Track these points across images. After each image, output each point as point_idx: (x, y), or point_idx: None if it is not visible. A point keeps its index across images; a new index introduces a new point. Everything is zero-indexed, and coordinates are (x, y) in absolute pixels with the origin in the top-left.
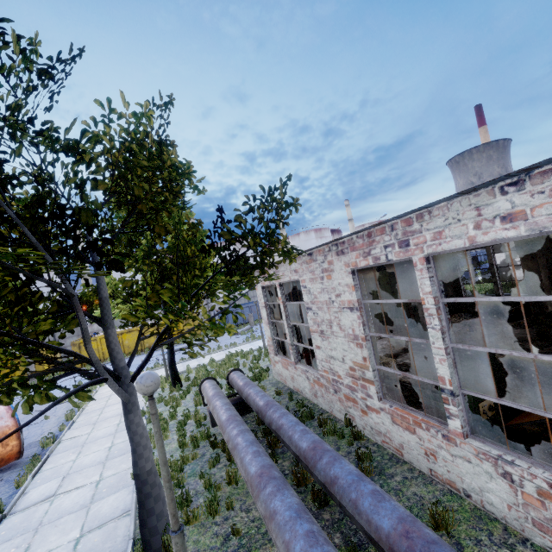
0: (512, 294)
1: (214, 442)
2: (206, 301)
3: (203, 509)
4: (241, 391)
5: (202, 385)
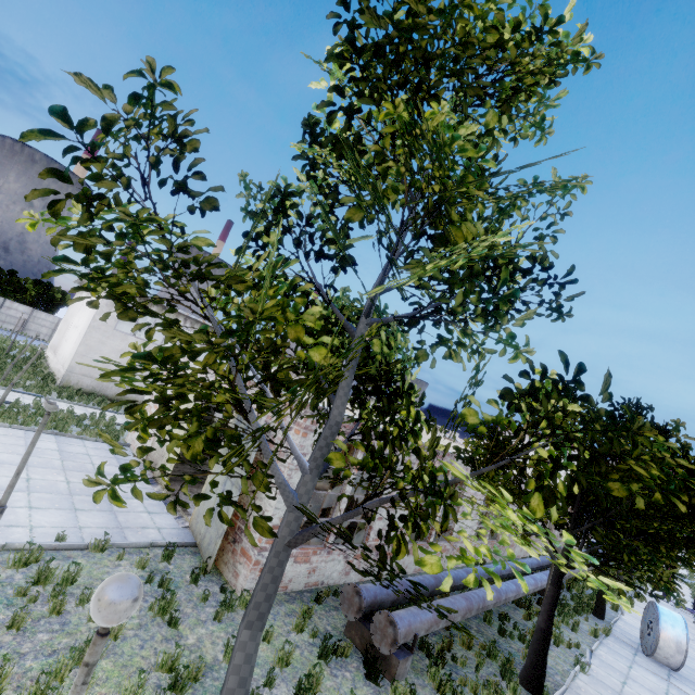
0: (116, 412)
1: (441, 660)
2: None
3: (494, 666)
4: (406, 593)
5: (400, 629)
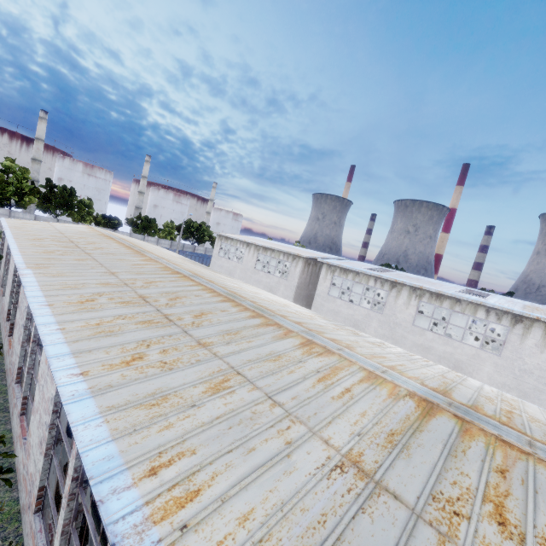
0: None
1: None
2: (10, 210)
3: None
4: None
5: None
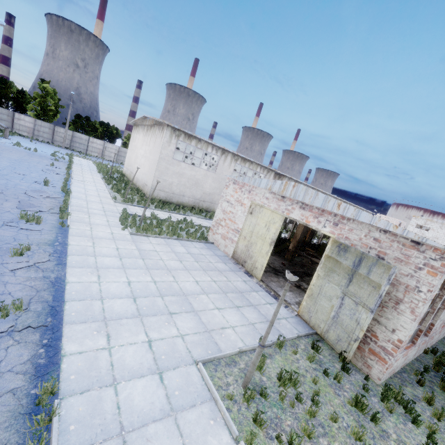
0: (185, 215)
1: None
2: None
3: None
4: None
5: None
